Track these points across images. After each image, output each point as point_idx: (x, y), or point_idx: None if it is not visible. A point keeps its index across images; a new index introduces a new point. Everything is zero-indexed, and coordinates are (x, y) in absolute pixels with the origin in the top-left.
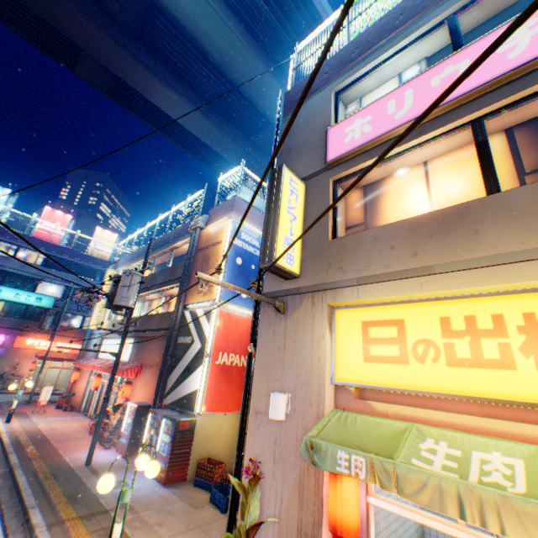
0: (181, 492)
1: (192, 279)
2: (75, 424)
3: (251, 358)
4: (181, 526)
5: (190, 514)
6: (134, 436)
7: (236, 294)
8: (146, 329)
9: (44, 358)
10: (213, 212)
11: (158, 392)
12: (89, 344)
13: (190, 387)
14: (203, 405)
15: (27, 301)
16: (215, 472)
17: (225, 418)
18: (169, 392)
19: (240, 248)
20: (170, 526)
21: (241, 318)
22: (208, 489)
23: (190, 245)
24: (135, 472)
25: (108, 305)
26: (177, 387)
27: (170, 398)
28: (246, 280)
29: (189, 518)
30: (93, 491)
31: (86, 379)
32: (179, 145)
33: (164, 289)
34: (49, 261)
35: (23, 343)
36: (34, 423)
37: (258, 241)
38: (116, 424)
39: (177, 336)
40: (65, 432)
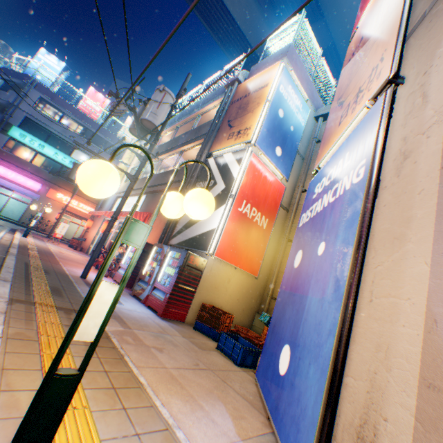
0: (181, 329)
1: (222, 129)
2: (80, 257)
3: (392, 101)
4: (187, 362)
5: (196, 353)
6: (133, 270)
7: (271, 148)
8: (160, 184)
9: (67, 212)
10: (255, 67)
11: (165, 233)
12: (105, 202)
13: (204, 227)
14: (217, 249)
15: (62, 161)
16: (223, 319)
17: (234, 273)
18: (177, 234)
19: (284, 101)
20: (172, 356)
21: (270, 176)
22: (211, 337)
23: (223, 99)
24: (161, 200)
25: (133, 126)
26: (188, 228)
27: (177, 239)
28: (283, 138)
29: (196, 356)
30: (81, 294)
31: (97, 229)
32: (217, 40)
33: (184, 150)
34: (85, 133)
35: (54, 195)
36: (46, 244)
37: (301, 105)
38: (117, 256)
39: (194, 185)
40: (70, 257)
